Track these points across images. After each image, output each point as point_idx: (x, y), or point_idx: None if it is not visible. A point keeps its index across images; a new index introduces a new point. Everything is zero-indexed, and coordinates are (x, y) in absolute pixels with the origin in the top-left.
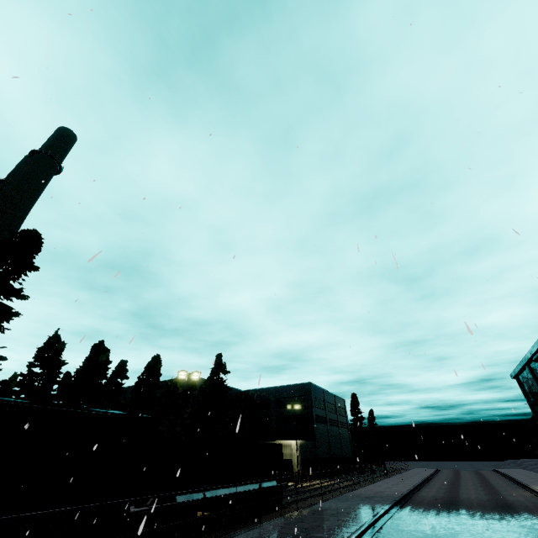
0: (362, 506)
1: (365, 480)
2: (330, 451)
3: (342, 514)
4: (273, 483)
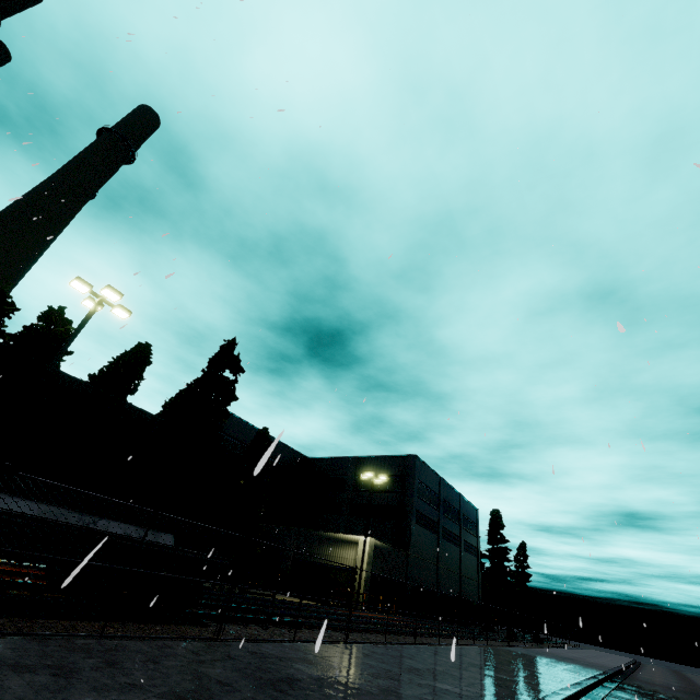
0: (442, 683)
1: (490, 638)
2: (437, 580)
3: (324, 692)
4: (156, 537)
